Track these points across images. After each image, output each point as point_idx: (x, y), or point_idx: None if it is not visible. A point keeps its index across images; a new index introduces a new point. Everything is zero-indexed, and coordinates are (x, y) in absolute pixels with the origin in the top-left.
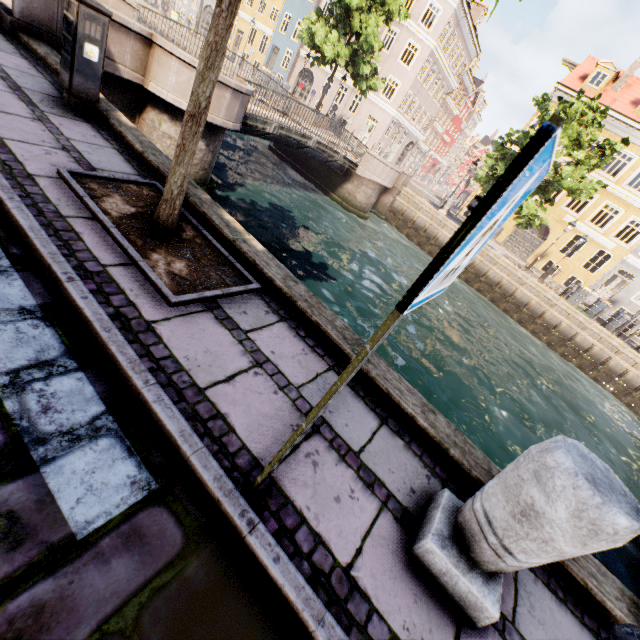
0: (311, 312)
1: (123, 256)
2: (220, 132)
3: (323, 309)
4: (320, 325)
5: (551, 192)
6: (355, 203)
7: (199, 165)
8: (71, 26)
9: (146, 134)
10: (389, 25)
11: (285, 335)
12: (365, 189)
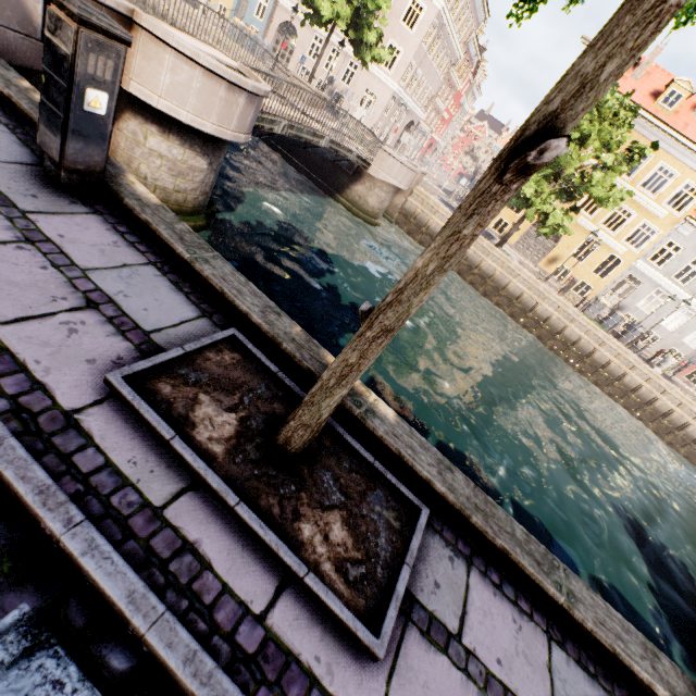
0: (492, 531)
1: (270, 563)
2: (225, 144)
3: (495, 512)
4: (508, 552)
5: (577, 199)
6: (366, 208)
7: (199, 189)
8: (62, 61)
9: (125, 150)
10: None
11: (487, 601)
12: (378, 192)
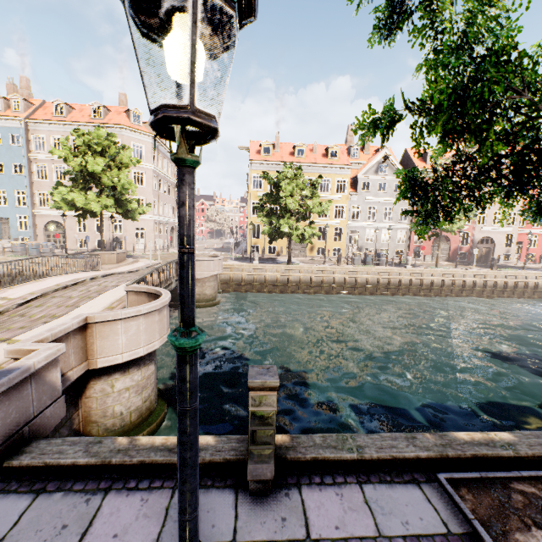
0: None
1: None
2: None
3: None
4: None
5: (309, 217)
6: (207, 298)
7: (154, 386)
8: (269, 416)
9: (97, 408)
10: (129, 171)
11: None
12: (209, 284)
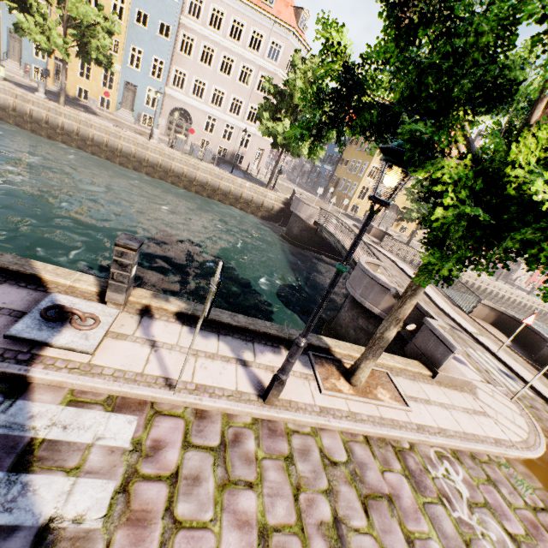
0: None
1: None
2: None
3: None
4: None
5: None
6: None
7: None
8: None
9: None
10: None
11: None
12: None
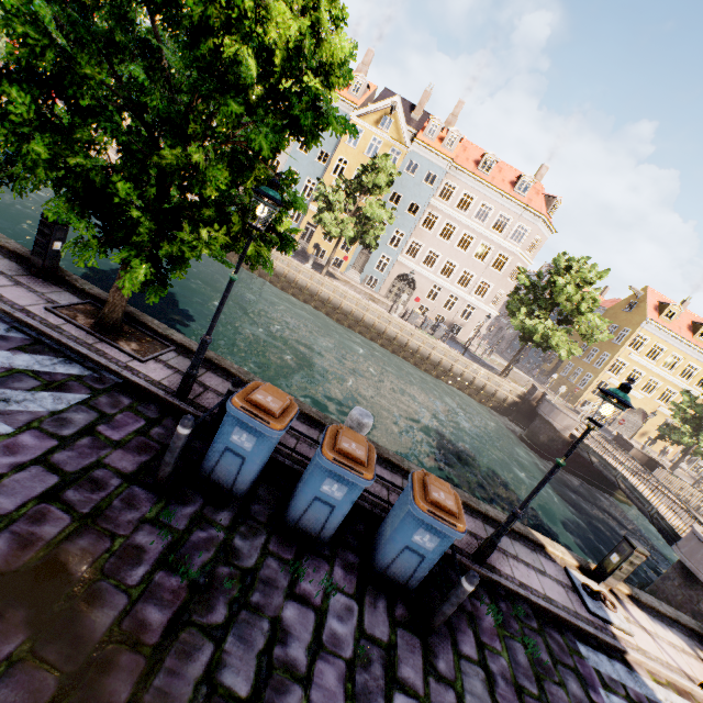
0: None
1: None
2: None
3: None
4: None
5: None
6: None
7: None
8: None
9: None
10: None
11: None
12: None
